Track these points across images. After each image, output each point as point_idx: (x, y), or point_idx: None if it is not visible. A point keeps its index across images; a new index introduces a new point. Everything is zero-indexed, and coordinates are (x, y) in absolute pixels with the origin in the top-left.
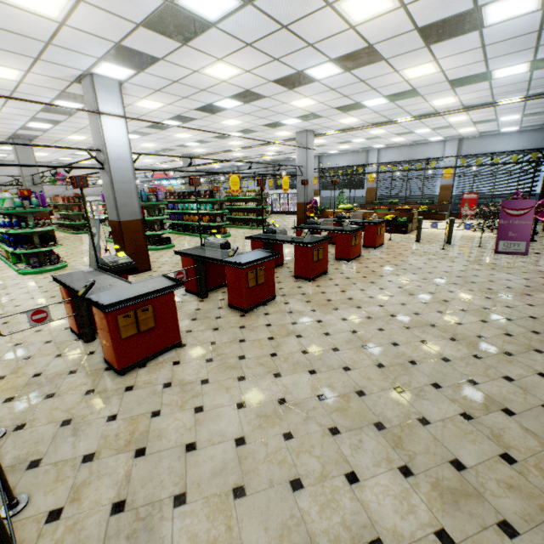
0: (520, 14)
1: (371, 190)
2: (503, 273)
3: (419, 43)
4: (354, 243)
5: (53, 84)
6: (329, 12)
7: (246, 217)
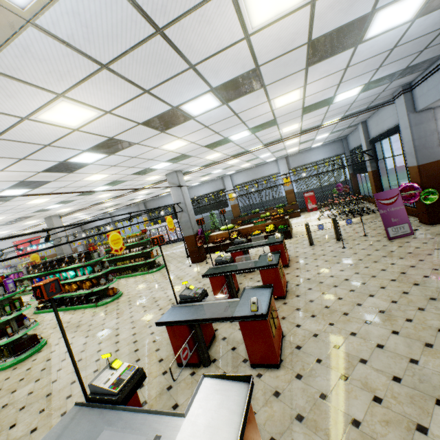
0: (394, 26)
1: (235, 206)
2: (439, 263)
3: (301, 64)
4: (281, 274)
5: None
6: (225, 3)
7: (133, 264)
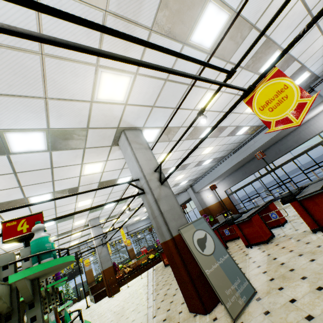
0: (205, 164)
1: (90, 271)
2: None
3: (193, 166)
4: None
5: (102, 120)
6: (204, 148)
7: None
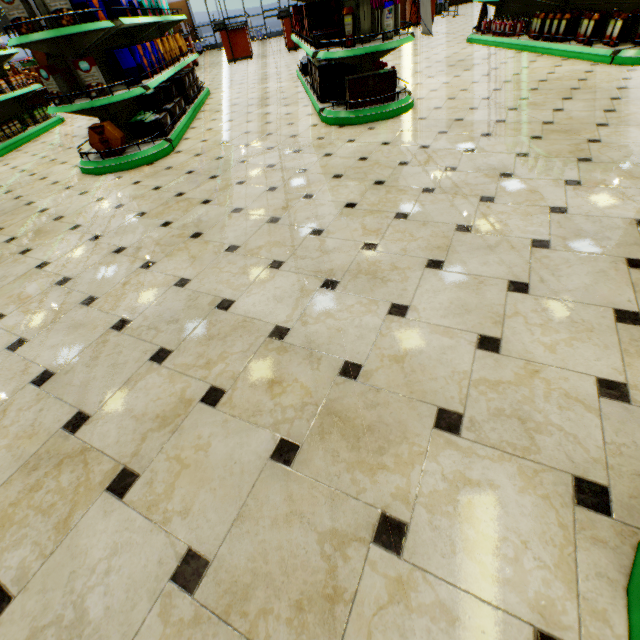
0: None
1: None
2: None
3: None
4: None
5: None
6: None
7: (18, 91)
